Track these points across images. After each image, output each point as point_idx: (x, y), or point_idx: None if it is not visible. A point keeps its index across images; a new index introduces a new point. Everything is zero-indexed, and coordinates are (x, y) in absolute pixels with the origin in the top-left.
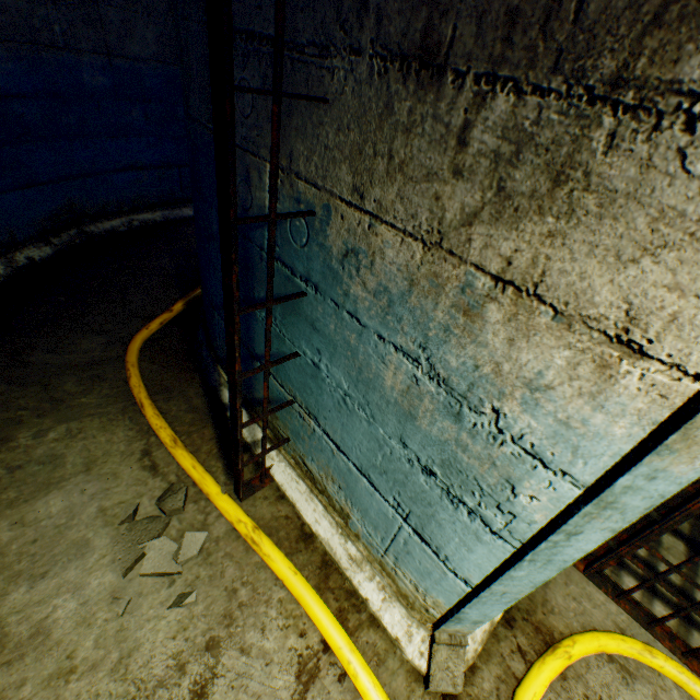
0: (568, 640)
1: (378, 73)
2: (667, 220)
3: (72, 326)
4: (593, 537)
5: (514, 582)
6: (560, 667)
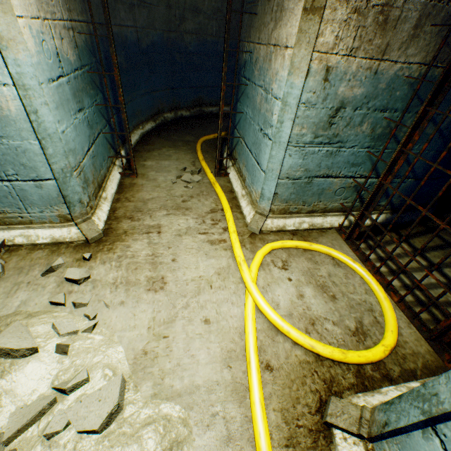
0: (314, 243)
1: (264, 2)
2: (290, 12)
3: (186, 132)
4: (288, 125)
5: (273, 161)
6: (303, 245)
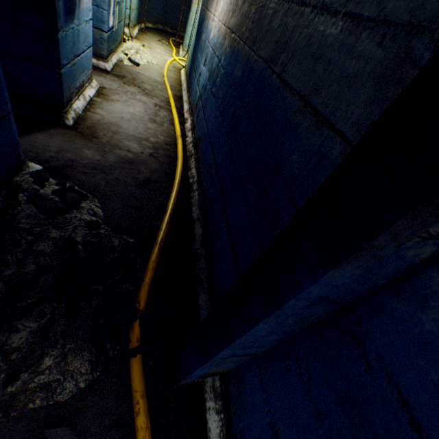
0: None
1: None
2: None
3: (167, 36)
4: (193, 20)
5: (189, 32)
6: None
